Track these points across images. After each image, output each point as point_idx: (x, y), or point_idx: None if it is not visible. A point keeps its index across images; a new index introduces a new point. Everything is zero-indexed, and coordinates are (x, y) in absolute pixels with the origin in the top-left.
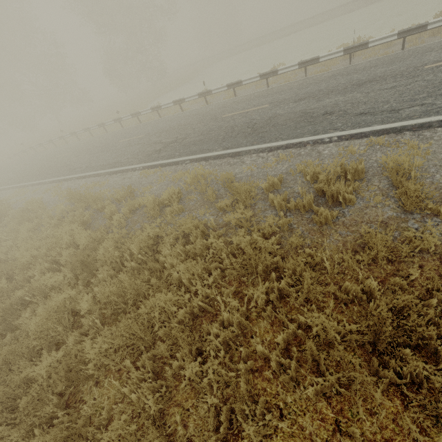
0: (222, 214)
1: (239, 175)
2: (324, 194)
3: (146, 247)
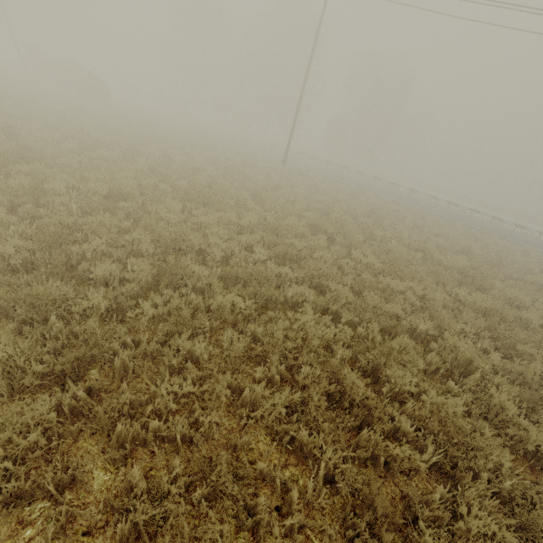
0: None
1: None
2: None
3: None
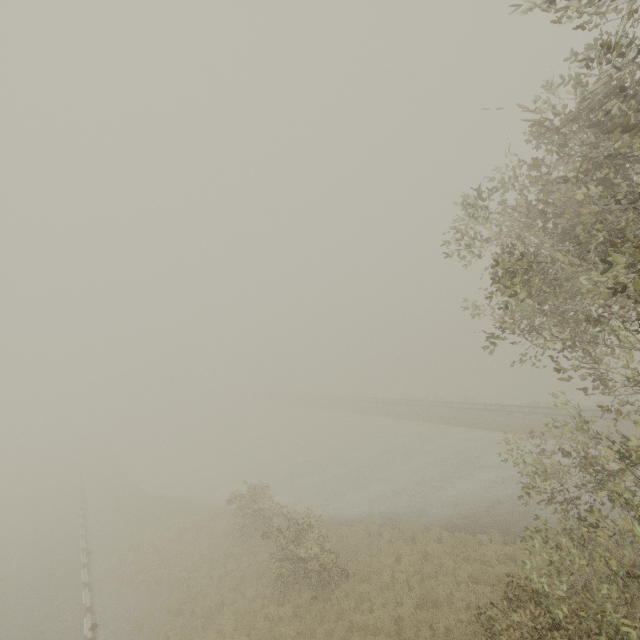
0: None
1: None
2: None
3: None
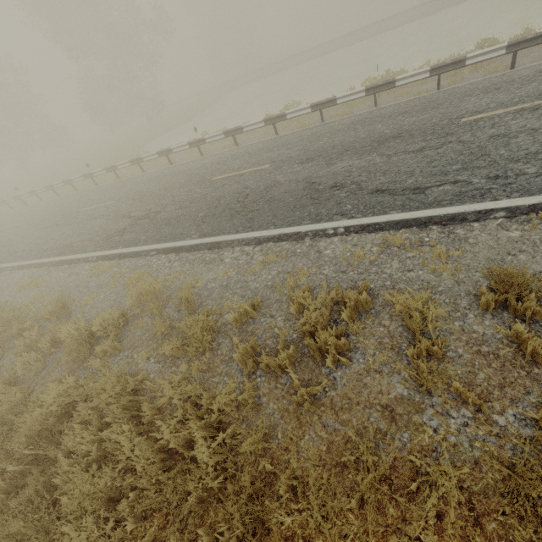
0: (172, 361)
1: (211, 283)
2: (314, 336)
3: (46, 428)
